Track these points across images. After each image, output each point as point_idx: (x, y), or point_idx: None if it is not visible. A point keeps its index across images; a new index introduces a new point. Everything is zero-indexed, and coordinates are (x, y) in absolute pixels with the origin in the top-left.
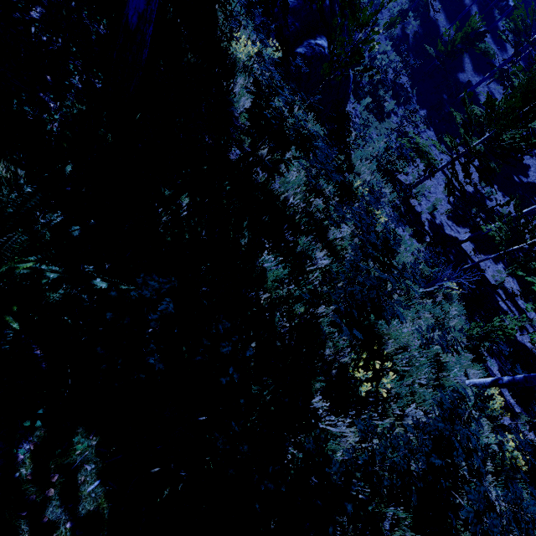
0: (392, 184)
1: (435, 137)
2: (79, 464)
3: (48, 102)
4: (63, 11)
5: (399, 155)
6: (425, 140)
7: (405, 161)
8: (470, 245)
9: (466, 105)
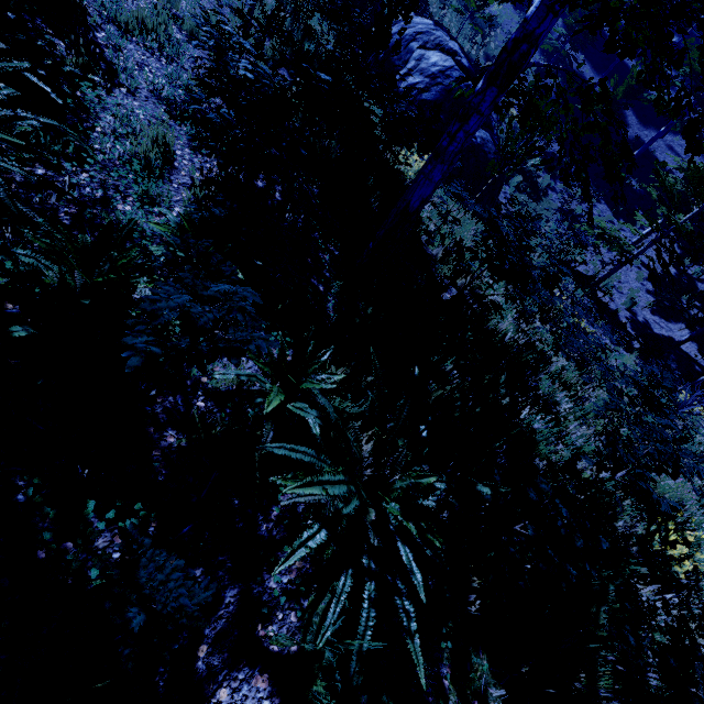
0: (573, 279)
1: (610, 211)
2: (484, 688)
3: (318, 286)
4: (293, 184)
5: (576, 243)
6: (597, 216)
7: (584, 248)
8: (691, 346)
9: (659, 177)
